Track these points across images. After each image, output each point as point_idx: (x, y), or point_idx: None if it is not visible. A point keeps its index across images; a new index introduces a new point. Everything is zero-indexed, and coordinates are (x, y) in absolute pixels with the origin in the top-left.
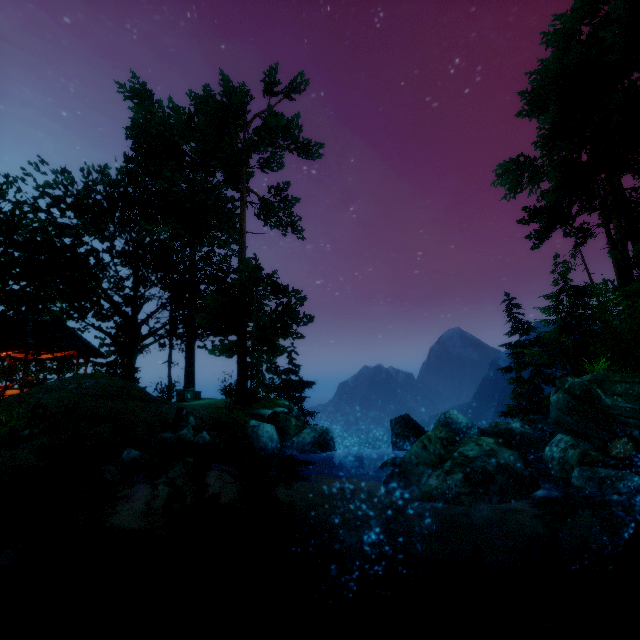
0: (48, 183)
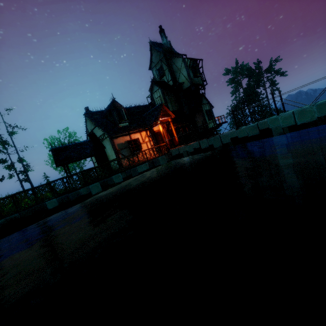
0: (234, 109)
